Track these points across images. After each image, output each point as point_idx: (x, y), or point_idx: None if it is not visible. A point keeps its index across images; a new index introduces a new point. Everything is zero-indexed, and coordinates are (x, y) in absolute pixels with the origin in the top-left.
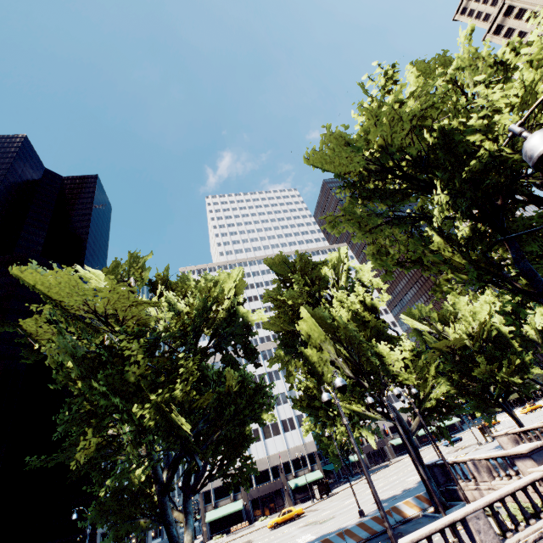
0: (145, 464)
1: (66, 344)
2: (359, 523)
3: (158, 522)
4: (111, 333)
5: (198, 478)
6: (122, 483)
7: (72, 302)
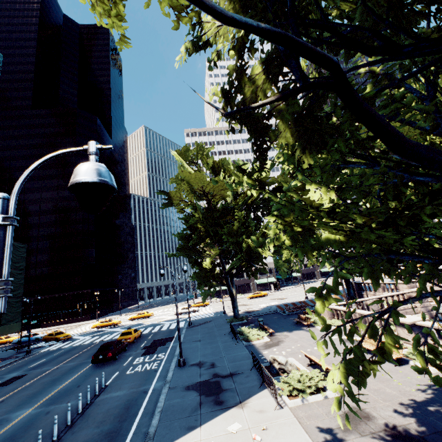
0: (207, 261)
1: (199, 207)
2: (309, 300)
3: (220, 284)
4: (206, 200)
5: (238, 270)
6: (203, 267)
7: (197, 186)
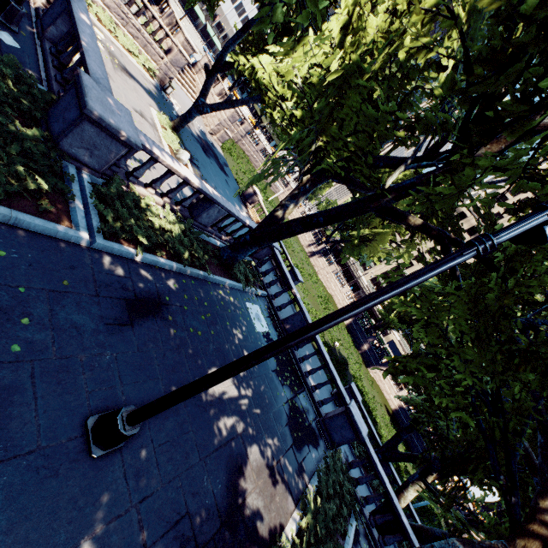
0: None
1: None
2: None
3: None
4: None
5: None
6: None
7: None
